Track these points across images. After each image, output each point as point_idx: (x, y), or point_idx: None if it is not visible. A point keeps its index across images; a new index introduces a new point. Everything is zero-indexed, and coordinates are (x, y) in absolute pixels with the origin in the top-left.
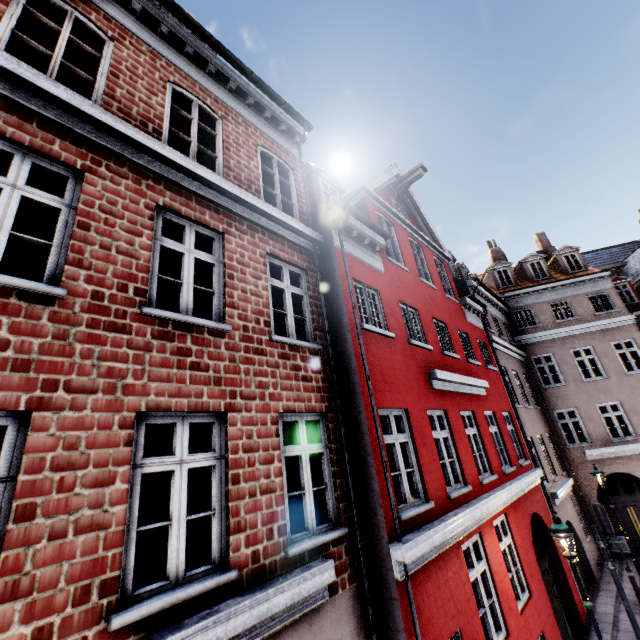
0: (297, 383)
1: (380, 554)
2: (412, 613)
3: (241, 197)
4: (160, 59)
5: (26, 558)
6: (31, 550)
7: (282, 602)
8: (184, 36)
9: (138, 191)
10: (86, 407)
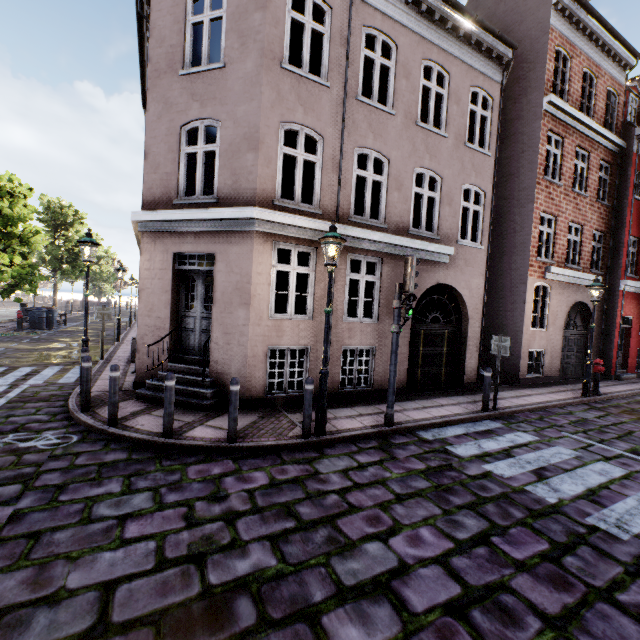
0: (599, 220)
1: (614, 283)
2: (622, 300)
3: (601, 133)
4: (581, 55)
5: (556, 247)
6: (557, 246)
7: (591, 279)
8: (595, 31)
9: (572, 141)
10: (562, 218)
